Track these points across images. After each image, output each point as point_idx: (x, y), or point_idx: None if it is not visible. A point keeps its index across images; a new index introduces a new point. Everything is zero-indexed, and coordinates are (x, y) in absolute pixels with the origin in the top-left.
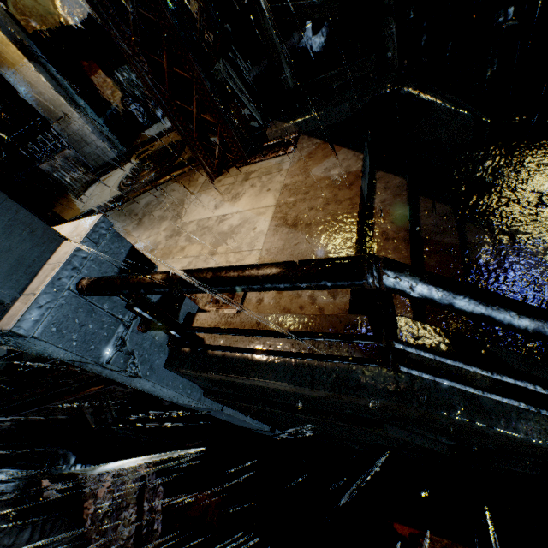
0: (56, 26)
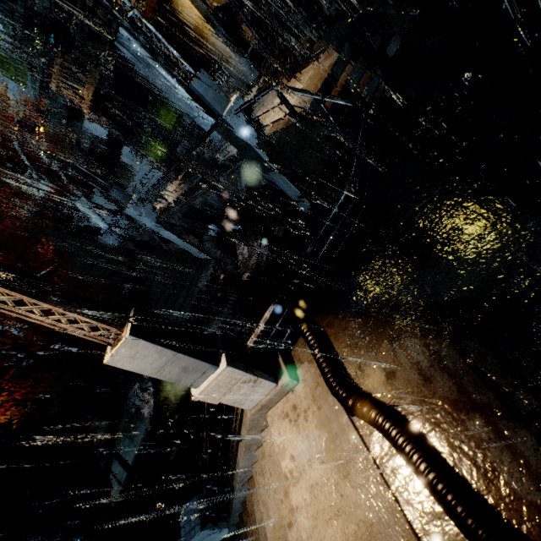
0: None
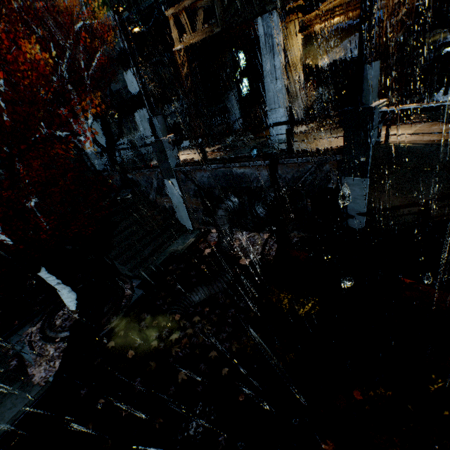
0: (309, 63)
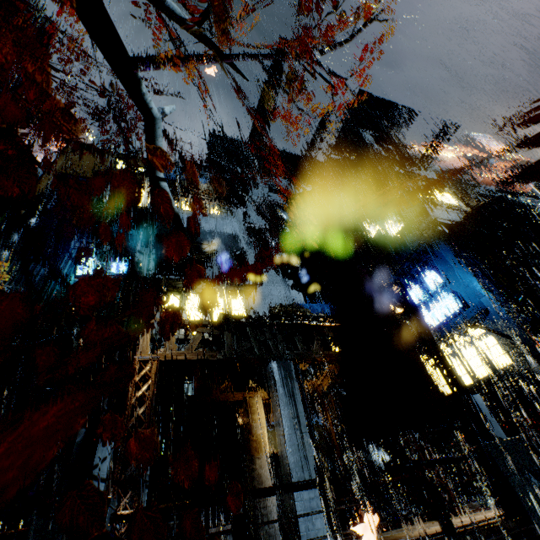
0: None
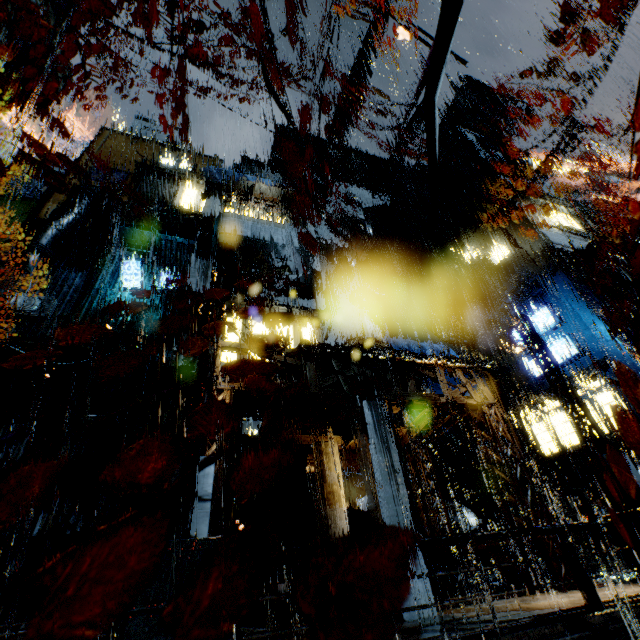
0: None
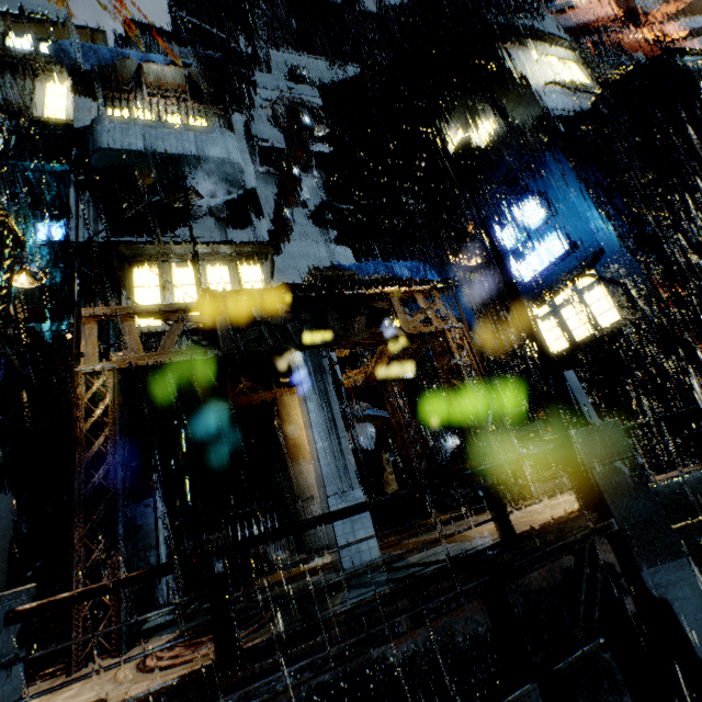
0: None
